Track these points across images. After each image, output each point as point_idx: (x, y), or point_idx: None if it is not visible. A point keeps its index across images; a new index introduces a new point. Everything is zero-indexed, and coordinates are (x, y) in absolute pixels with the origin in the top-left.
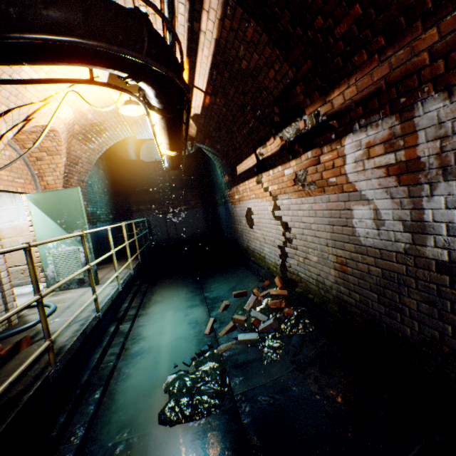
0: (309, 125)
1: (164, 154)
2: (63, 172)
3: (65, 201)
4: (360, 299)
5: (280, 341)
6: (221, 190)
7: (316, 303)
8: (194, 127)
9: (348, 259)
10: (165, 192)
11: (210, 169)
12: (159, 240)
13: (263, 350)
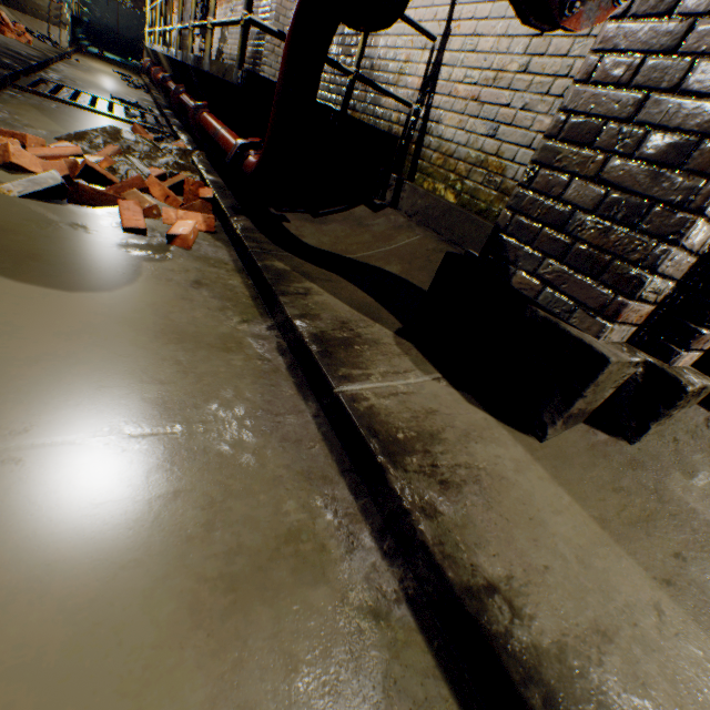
0: None
1: None
2: None
3: None
4: None
5: None
6: None
7: None
8: None
9: None
10: None
11: None
12: (98, 24)
13: None
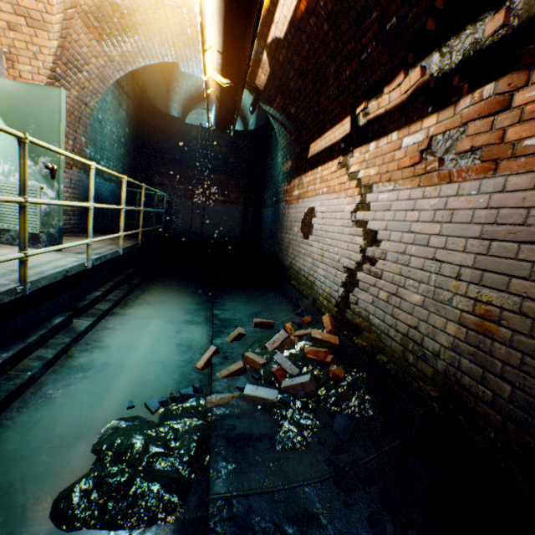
0: (517, 19)
1: (211, 87)
2: (48, 66)
3: (37, 105)
4: (514, 396)
5: (313, 417)
6: (275, 185)
7: (390, 371)
8: (267, 68)
9: (508, 311)
10: (202, 171)
11: (268, 158)
12: (177, 230)
13: (282, 425)
